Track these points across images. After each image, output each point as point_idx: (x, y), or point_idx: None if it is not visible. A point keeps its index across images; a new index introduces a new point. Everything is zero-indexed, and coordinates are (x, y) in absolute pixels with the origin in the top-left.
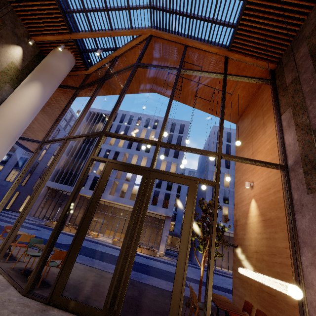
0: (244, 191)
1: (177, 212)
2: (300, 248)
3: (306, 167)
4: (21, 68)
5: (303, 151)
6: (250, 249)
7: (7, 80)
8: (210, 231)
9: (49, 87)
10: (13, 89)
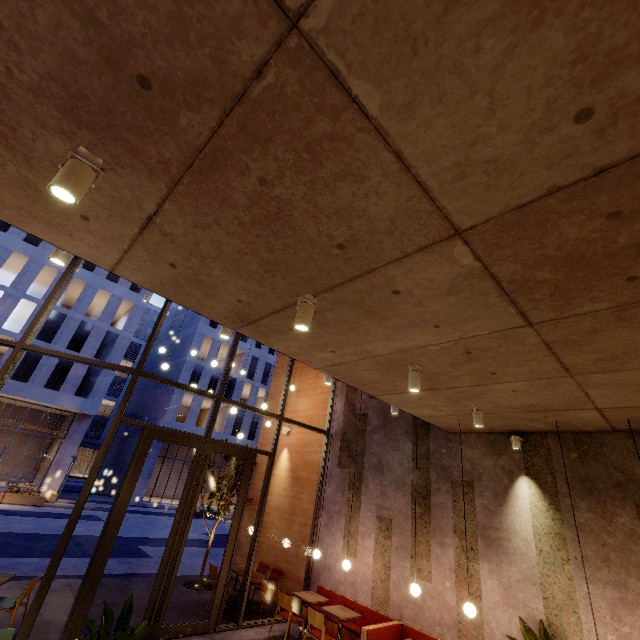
0: None
1: None
2: (321, 511)
3: (343, 443)
4: None
5: (345, 427)
6: (270, 504)
7: None
8: (259, 509)
9: None
10: None
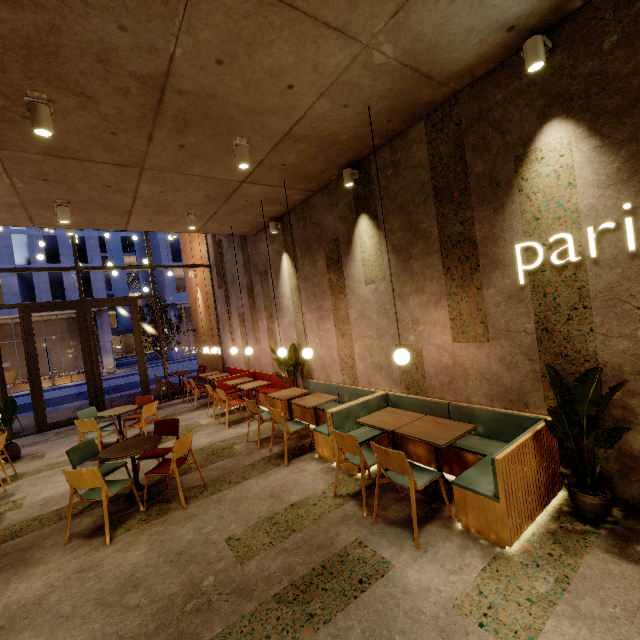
0: (192, 278)
1: (113, 291)
2: (219, 323)
3: (217, 270)
4: None
5: (215, 257)
6: (202, 330)
7: None
8: (159, 335)
9: None
10: None
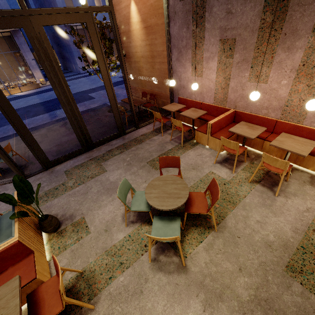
0: None
1: None
2: (172, 50)
3: None
4: None
5: None
6: (137, 55)
7: None
8: (120, 65)
9: None
10: None
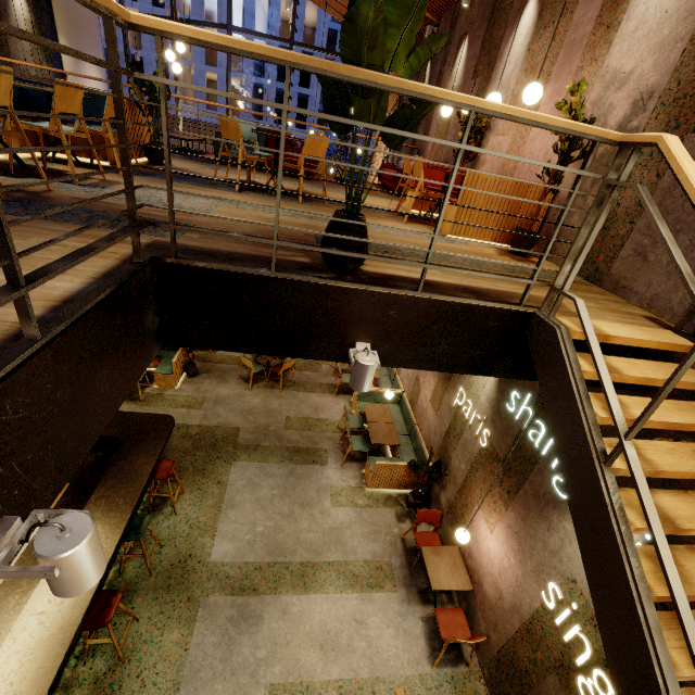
0: None
1: None
2: None
3: None
4: (33, 17)
5: None
6: None
7: (41, 58)
8: None
9: (100, 53)
10: (49, 64)
